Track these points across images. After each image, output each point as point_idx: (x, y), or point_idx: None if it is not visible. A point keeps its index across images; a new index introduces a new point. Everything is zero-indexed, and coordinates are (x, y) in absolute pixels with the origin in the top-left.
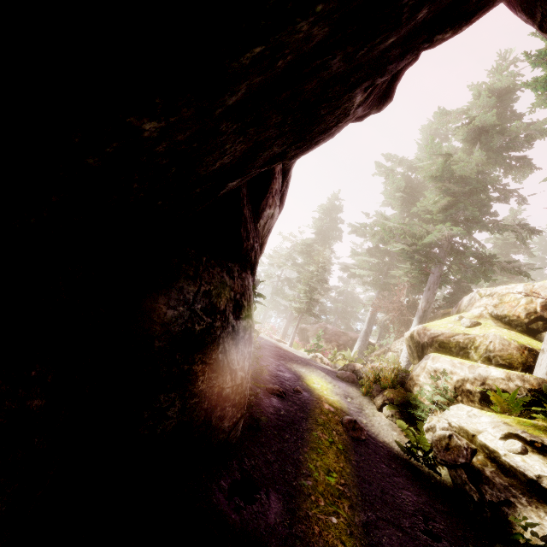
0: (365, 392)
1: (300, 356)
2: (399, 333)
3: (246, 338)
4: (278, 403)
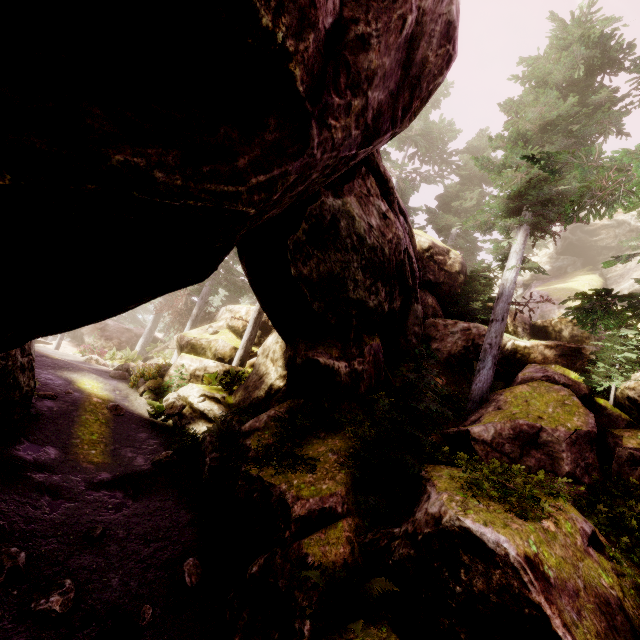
0: (132, 385)
1: (72, 363)
2: (180, 331)
3: (31, 368)
4: (51, 404)
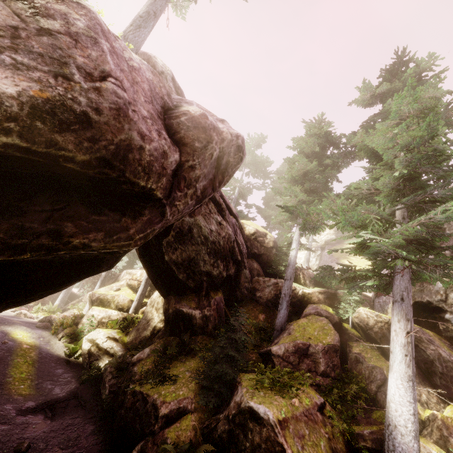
0: (53, 333)
1: (7, 318)
2: (91, 288)
3: None
4: None
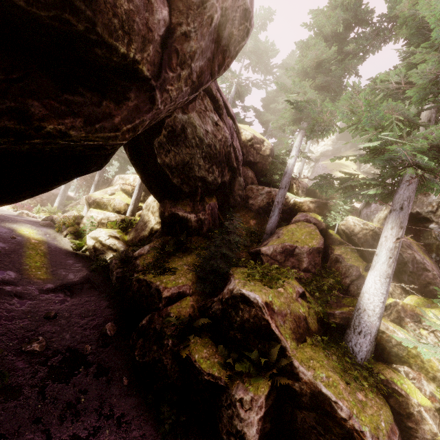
0: (58, 230)
1: (10, 217)
2: (87, 192)
3: None
4: (3, 245)
